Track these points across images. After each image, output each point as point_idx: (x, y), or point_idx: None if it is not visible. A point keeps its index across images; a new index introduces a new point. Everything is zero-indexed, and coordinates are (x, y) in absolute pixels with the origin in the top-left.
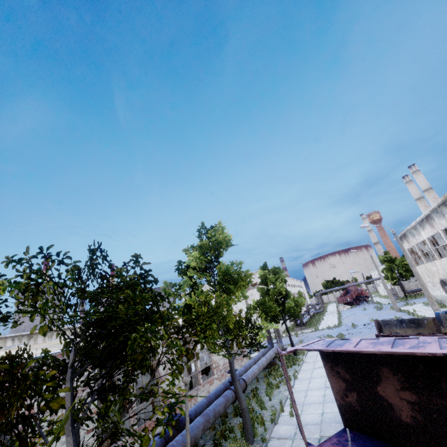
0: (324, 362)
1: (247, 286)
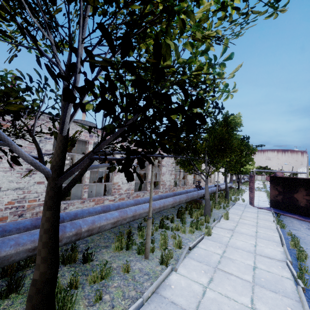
0: (271, 184)
1: None
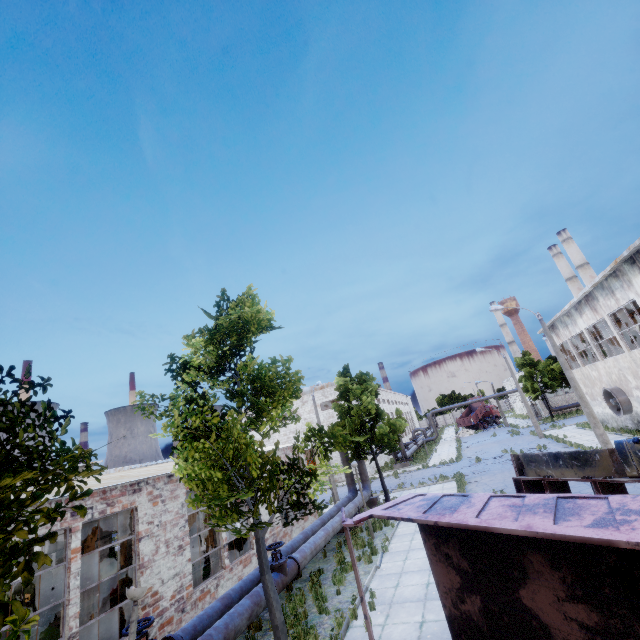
0: (424, 535)
1: (290, 398)
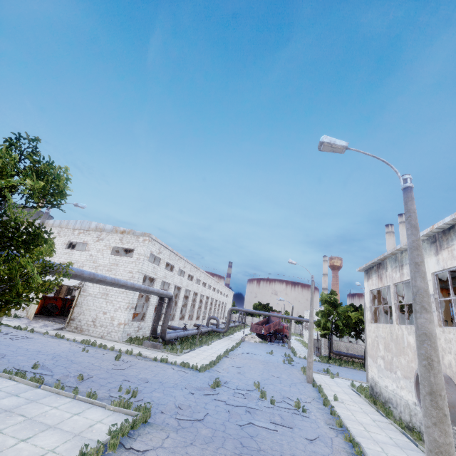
0: None
1: None
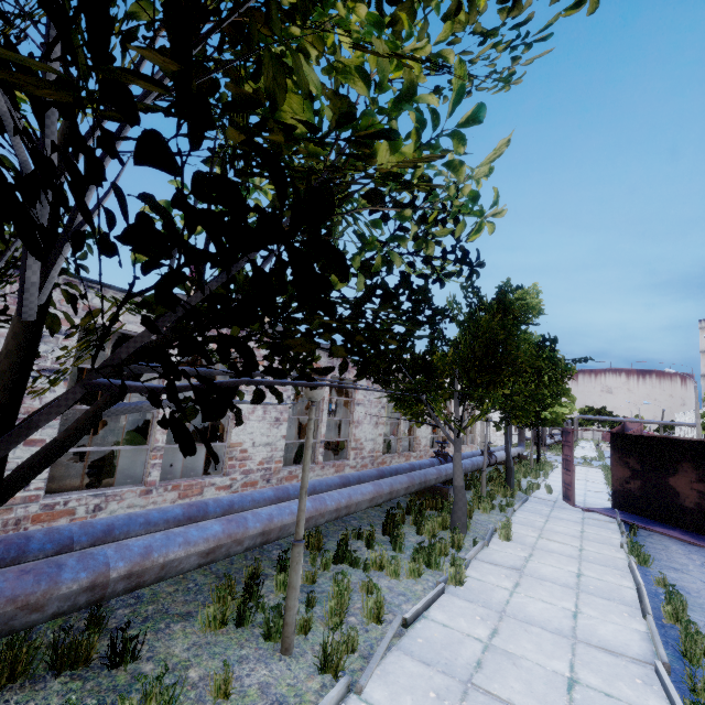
0: (613, 452)
1: None
